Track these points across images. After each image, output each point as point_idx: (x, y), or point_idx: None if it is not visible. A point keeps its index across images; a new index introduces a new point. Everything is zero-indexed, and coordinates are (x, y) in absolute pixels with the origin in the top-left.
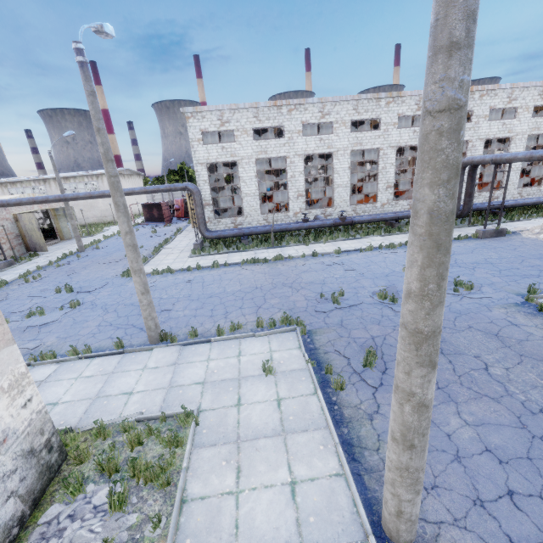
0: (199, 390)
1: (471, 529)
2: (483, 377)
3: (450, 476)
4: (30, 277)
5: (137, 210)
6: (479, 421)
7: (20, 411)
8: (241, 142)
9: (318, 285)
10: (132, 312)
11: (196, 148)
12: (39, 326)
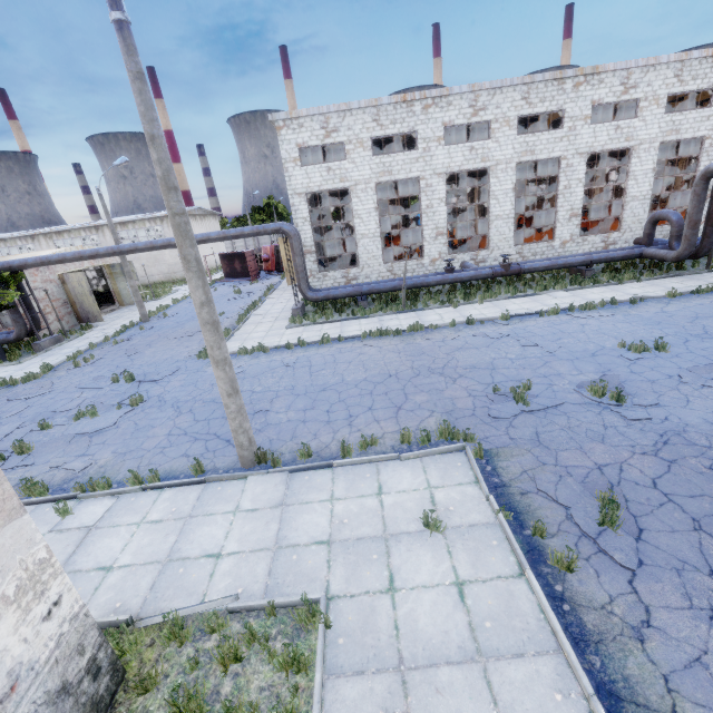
0: (324, 557)
1: None
2: None
3: None
4: (81, 359)
5: (213, 263)
6: None
7: (41, 628)
8: (354, 159)
9: (485, 371)
10: (214, 414)
11: (291, 171)
12: (90, 434)
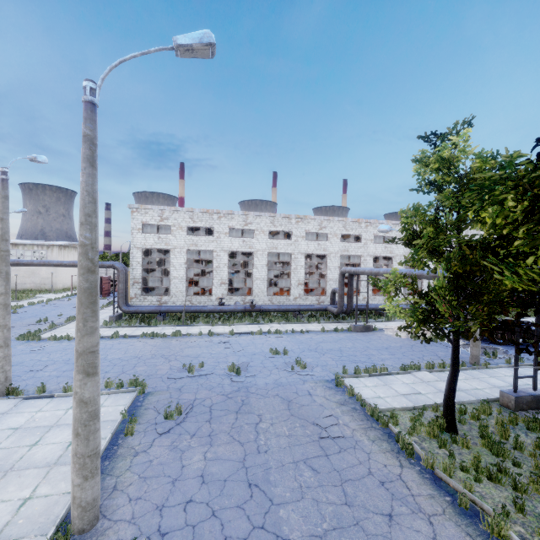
0: (9, 434)
1: (137, 523)
2: (249, 429)
3: (157, 492)
4: None
5: None
6: (216, 457)
7: None
8: (176, 235)
9: (191, 358)
10: None
11: (135, 235)
12: None
